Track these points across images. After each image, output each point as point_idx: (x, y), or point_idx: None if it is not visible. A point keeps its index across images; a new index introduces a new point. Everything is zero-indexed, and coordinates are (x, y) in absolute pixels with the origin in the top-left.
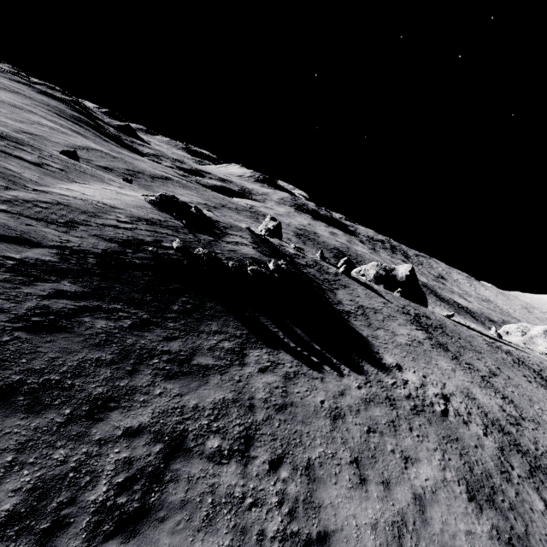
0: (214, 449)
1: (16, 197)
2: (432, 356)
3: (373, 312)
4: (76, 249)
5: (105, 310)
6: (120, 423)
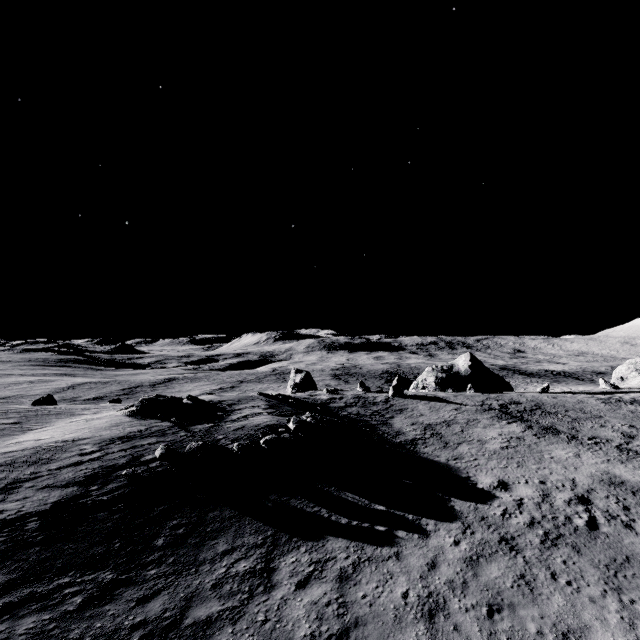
0: None
1: None
2: (541, 450)
3: (446, 426)
4: (11, 519)
5: (40, 596)
6: None
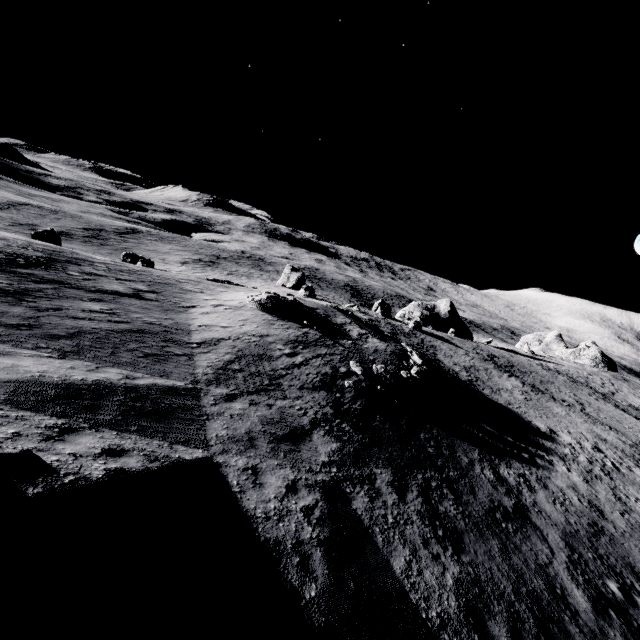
0: (619, 592)
1: (214, 368)
2: (547, 405)
3: (476, 371)
4: (322, 419)
5: (426, 487)
6: (580, 606)
